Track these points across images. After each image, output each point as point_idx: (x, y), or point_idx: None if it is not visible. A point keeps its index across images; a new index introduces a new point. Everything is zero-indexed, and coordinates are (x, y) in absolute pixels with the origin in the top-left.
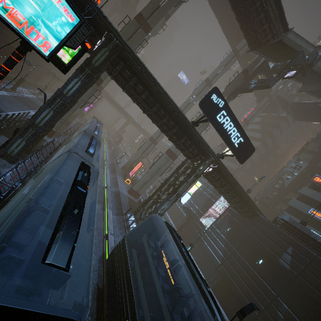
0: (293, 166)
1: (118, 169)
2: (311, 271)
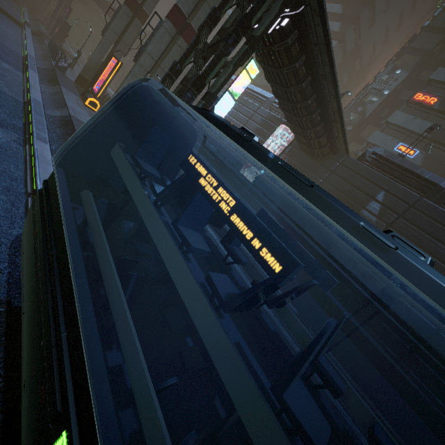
0: (384, 80)
1: (66, 80)
2: (408, 219)
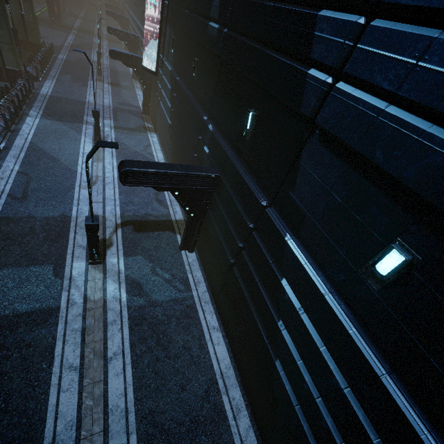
0: None
1: None
2: None
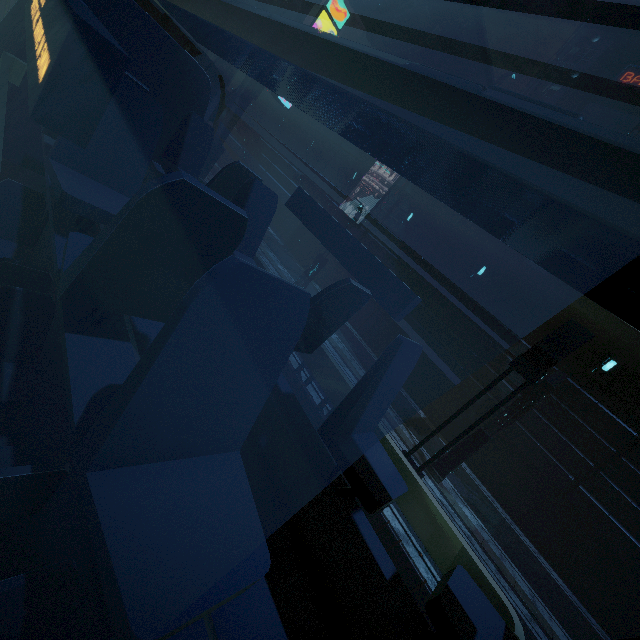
0: (573, 55)
1: None
2: None
